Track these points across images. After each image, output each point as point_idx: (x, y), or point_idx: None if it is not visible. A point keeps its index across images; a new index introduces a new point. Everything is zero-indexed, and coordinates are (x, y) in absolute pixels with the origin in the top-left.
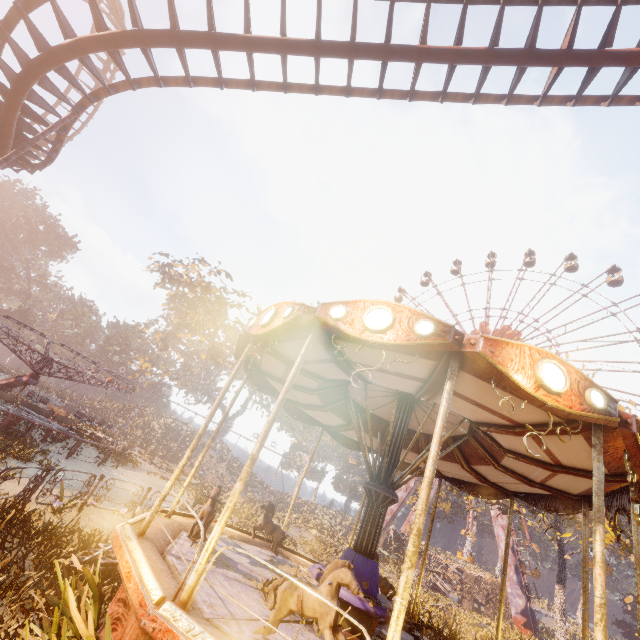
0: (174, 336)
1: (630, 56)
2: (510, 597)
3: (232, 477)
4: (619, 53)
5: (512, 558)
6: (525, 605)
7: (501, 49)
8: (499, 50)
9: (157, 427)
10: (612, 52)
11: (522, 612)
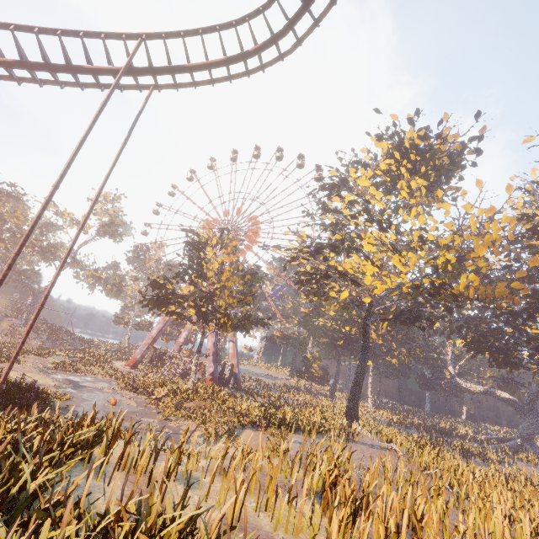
0: None
1: None
2: (207, 368)
3: (37, 336)
4: None
5: (212, 349)
6: (213, 370)
7: None
8: None
9: None
10: None
11: (211, 374)
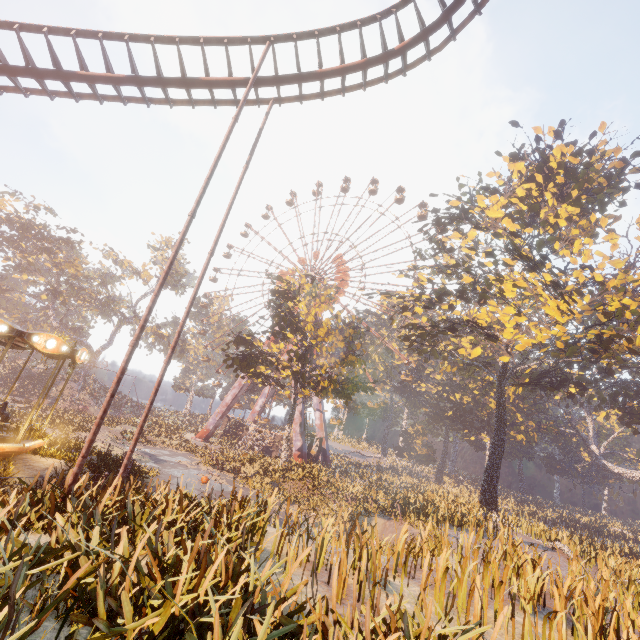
0: (3, 278)
1: (95, 79)
2: (294, 442)
3: (95, 402)
4: (87, 76)
5: (299, 419)
6: (302, 445)
7: (2, 66)
8: (0, 67)
9: (2, 369)
10: (82, 75)
11: (299, 449)
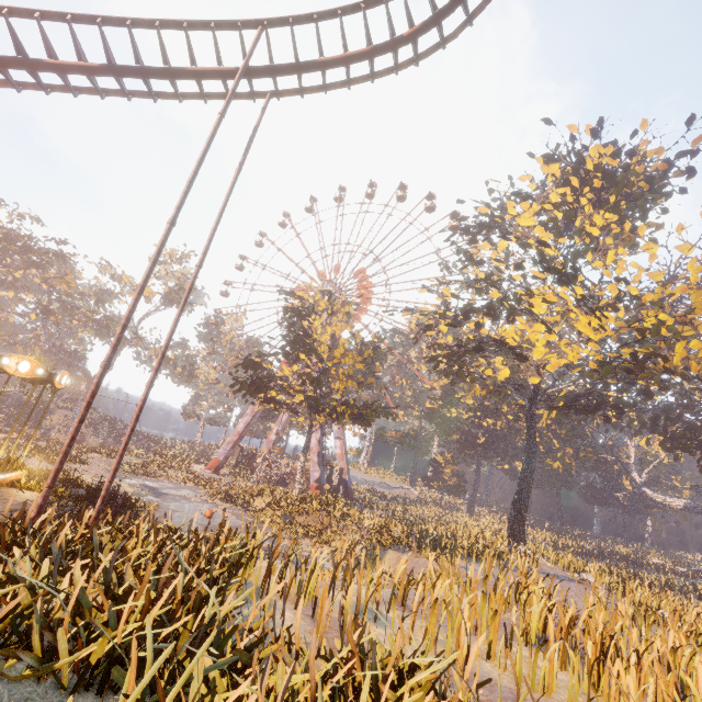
0: None
1: (65, 68)
2: (311, 473)
3: (94, 432)
4: (56, 65)
5: (317, 447)
6: (320, 476)
7: None
8: None
9: None
10: (50, 64)
11: (316, 480)
